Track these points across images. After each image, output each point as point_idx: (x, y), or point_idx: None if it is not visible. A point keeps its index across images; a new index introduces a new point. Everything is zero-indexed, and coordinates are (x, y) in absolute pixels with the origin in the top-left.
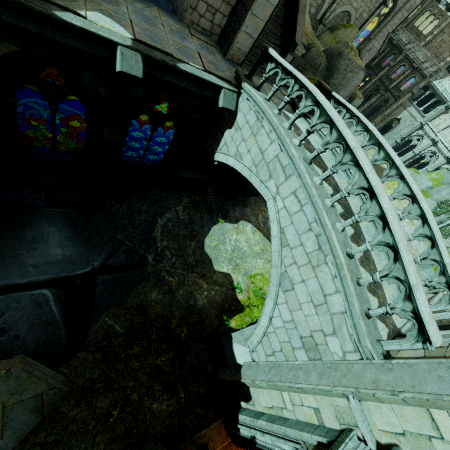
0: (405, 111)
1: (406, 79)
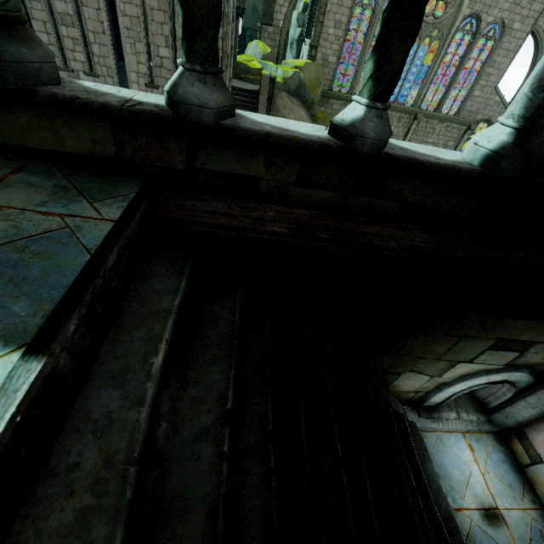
0: None
1: None
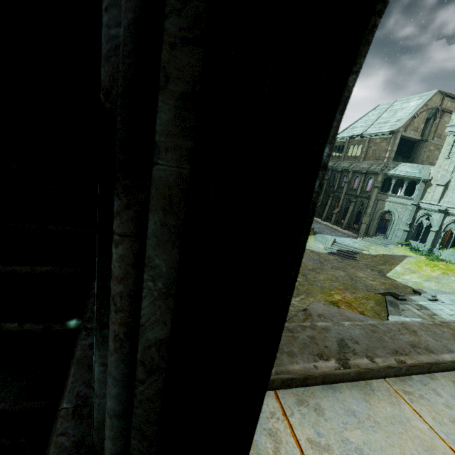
0: (386, 203)
1: (365, 183)
